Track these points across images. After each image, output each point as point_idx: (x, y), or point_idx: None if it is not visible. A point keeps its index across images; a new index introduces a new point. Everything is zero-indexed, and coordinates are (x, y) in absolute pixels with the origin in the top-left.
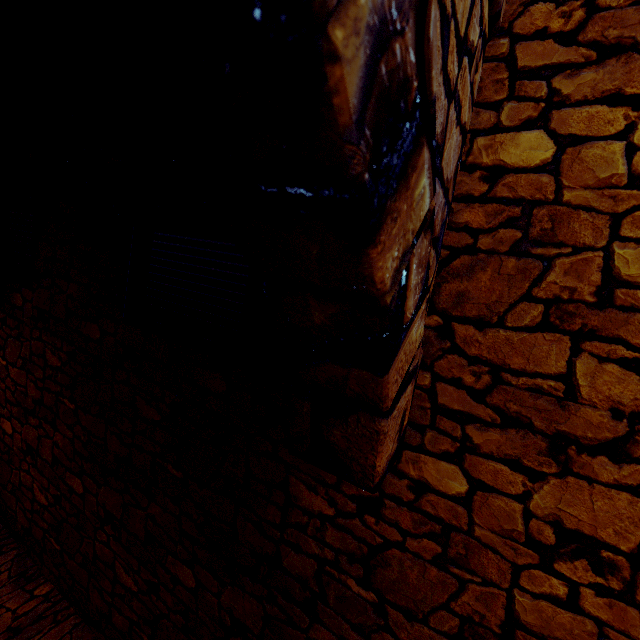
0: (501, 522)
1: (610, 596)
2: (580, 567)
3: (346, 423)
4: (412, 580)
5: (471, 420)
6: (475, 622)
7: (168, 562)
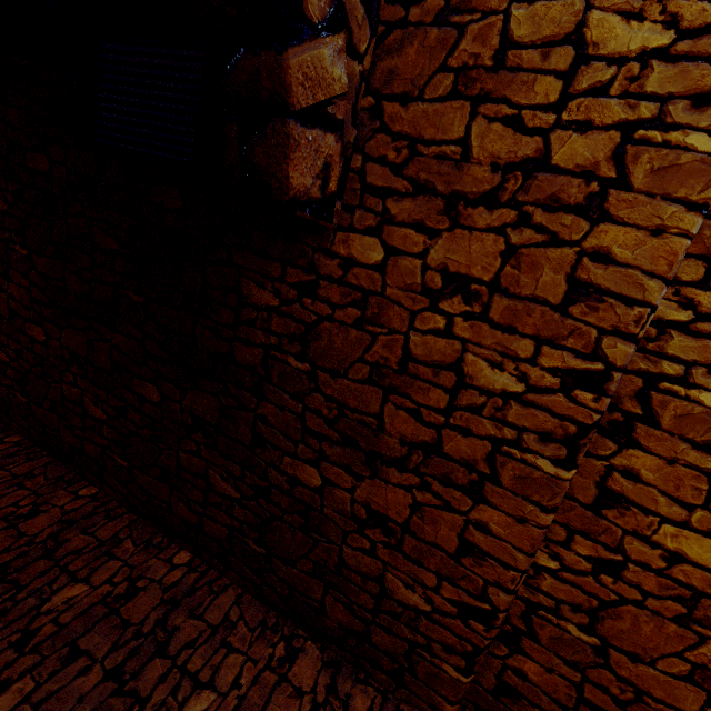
0: (406, 279)
1: (473, 319)
2: (456, 302)
3: (265, 136)
4: (338, 345)
5: (391, 194)
6: (381, 366)
7: (134, 385)
